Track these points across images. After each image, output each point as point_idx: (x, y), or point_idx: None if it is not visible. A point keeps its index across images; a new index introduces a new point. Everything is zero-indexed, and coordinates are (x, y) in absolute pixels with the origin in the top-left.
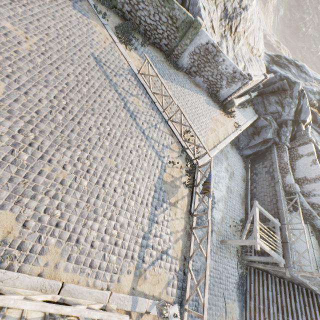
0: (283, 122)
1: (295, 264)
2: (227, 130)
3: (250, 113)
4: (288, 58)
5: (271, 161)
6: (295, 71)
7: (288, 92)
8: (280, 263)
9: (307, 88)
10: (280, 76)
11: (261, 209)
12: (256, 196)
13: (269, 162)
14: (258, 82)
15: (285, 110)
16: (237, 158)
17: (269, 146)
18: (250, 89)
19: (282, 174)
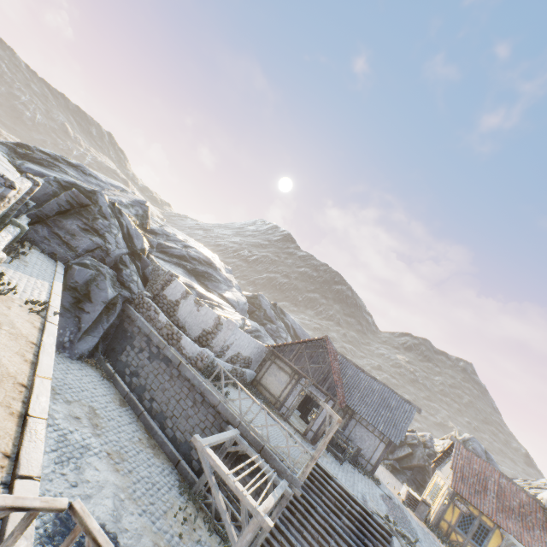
0: (118, 260)
1: (294, 466)
2: (22, 333)
3: (43, 263)
4: (47, 151)
5: (145, 334)
6: (76, 173)
7: (95, 209)
8: (287, 492)
9: (115, 200)
10: (59, 182)
11: (213, 442)
12: (166, 414)
13: (143, 338)
14: (23, 193)
15: (109, 241)
16: (75, 370)
17: (121, 309)
18: (8, 211)
19: (176, 345)
